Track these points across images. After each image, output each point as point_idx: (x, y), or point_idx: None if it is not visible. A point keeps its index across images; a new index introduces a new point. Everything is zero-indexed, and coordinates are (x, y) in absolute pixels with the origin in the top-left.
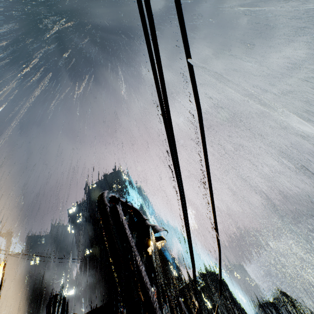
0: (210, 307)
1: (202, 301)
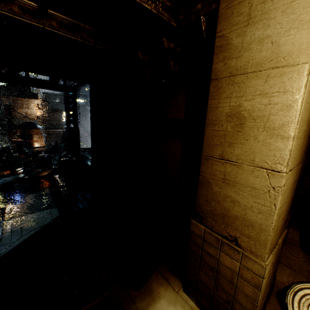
0: None
1: None
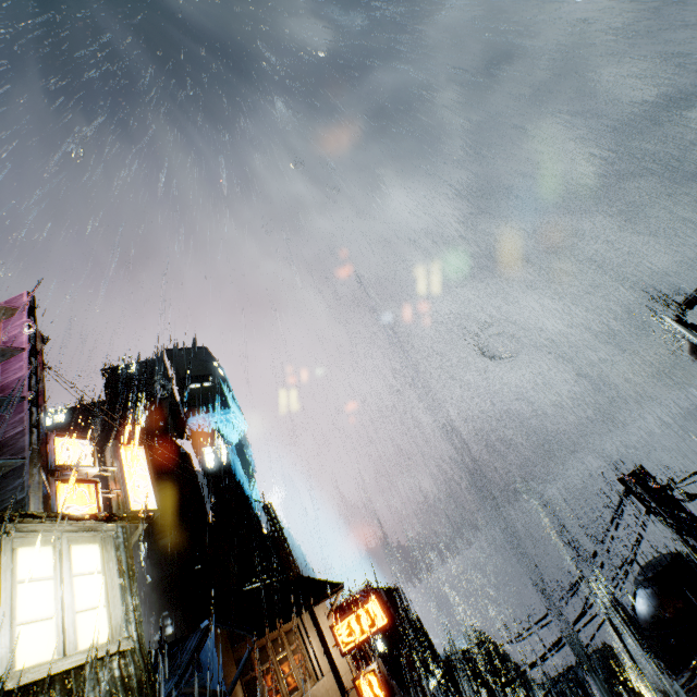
0: (381, 651)
1: (367, 641)
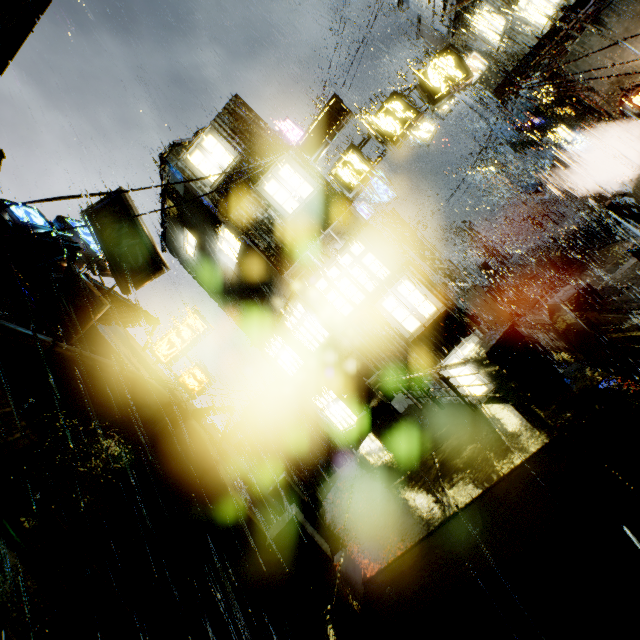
0: None
1: None
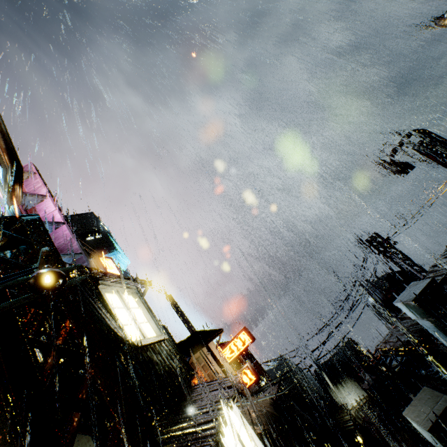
0: None
1: None
